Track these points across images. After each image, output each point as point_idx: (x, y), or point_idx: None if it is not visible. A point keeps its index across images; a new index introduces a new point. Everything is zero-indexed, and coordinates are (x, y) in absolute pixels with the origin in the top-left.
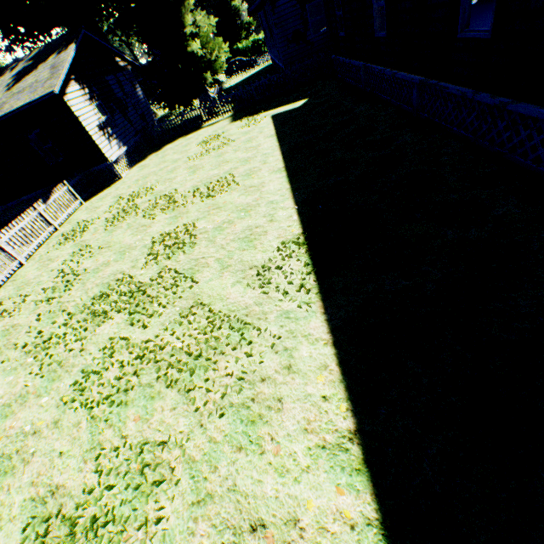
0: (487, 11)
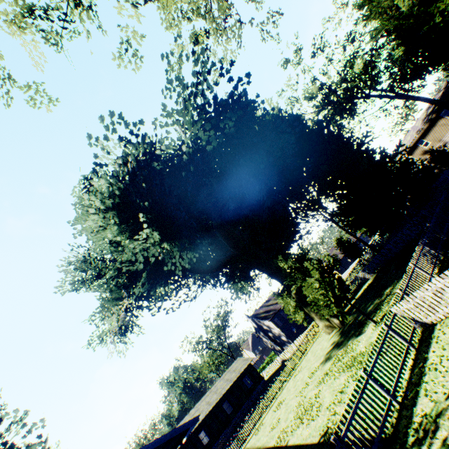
0: None
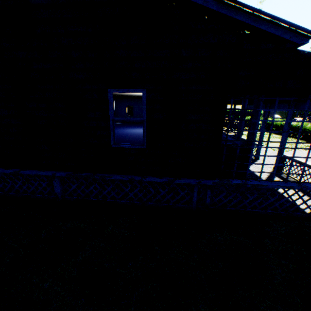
0: (140, 126)
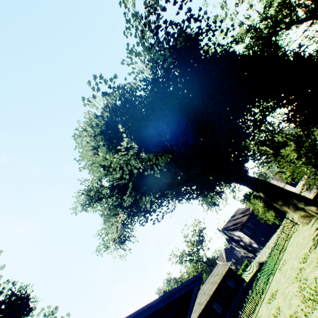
0: None
